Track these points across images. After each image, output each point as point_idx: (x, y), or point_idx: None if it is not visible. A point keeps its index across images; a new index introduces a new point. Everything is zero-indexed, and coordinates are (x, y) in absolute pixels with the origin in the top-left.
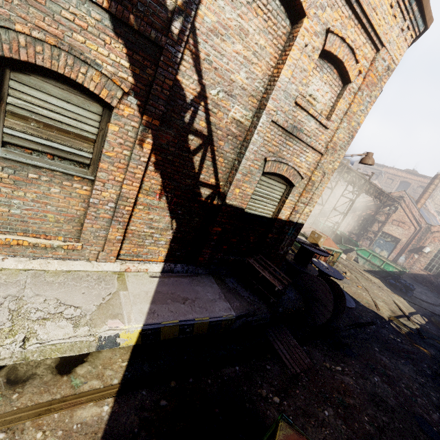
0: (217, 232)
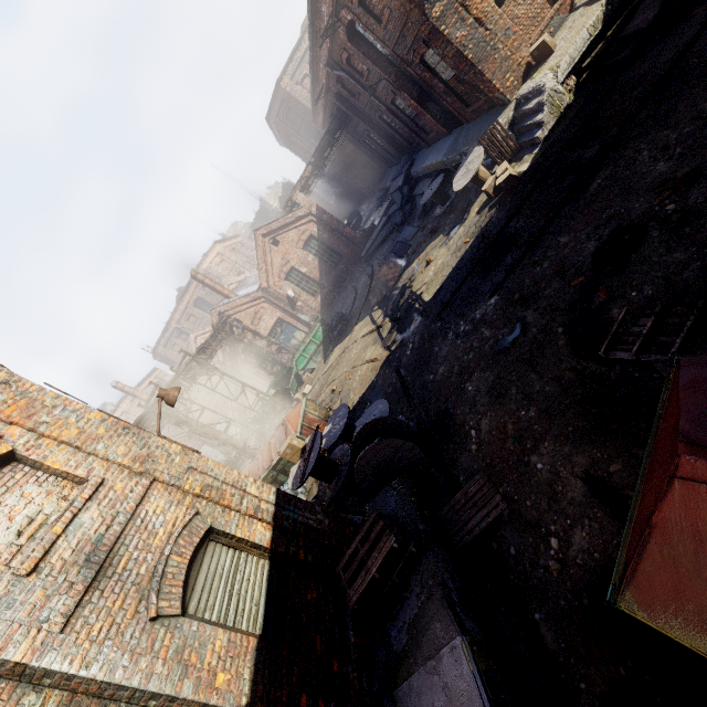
0: (311, 704)
